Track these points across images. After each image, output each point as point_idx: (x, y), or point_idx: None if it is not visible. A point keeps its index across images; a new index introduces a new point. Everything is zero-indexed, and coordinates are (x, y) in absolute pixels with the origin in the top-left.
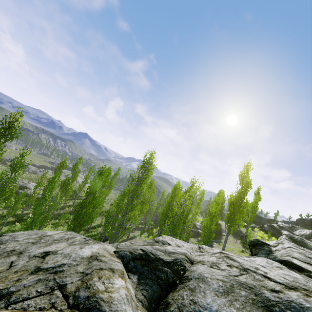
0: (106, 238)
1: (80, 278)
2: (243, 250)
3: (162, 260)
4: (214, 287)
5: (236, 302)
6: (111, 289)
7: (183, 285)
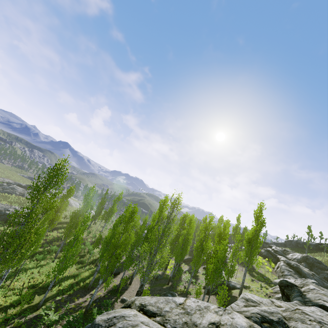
0: (118, 271)
1: None
2: (252, 279)
3: (273, 320)
4: None
5: None
6: None
7: None
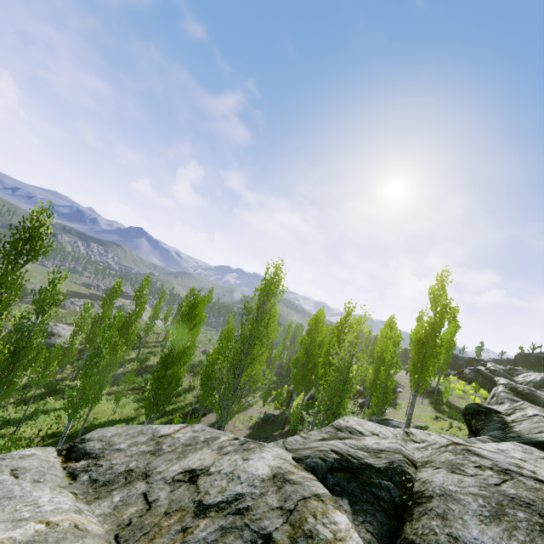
0: (202, 412)
1: (284, 519)
2: (438, 416)
3: (372, 466)
4: (474, 509)
5: (517, 532)
6: (341, 534)
7: (421, 508)
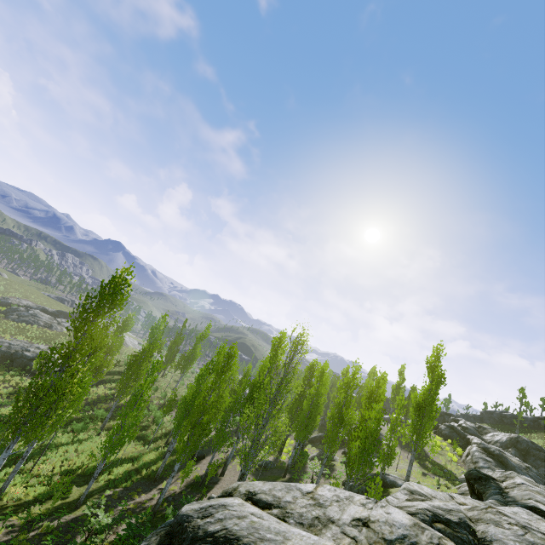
0: (202, 454)
1: None
2: (424, 472)
3: (451, 520)
4: None
5: None
6: None
7: None
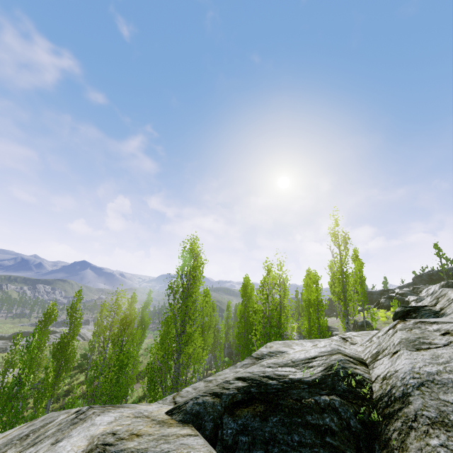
0: None
1: None
2: None
3: (301, 381)
4: None
5: None
6: None
7: (399, 422)
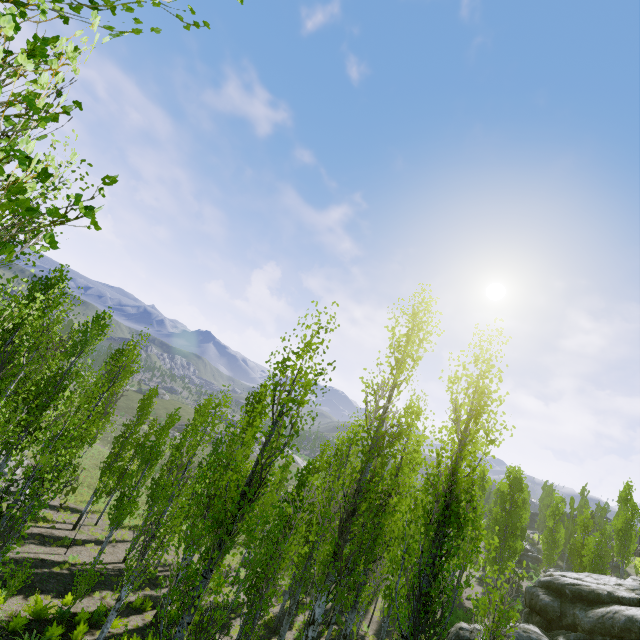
0: None
1: None
2: None
3: None
4: None
5: None
6: None
7: None
